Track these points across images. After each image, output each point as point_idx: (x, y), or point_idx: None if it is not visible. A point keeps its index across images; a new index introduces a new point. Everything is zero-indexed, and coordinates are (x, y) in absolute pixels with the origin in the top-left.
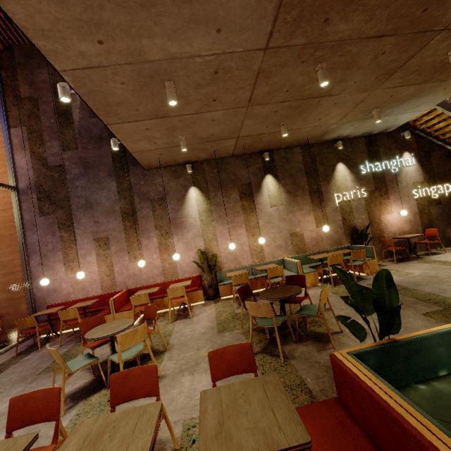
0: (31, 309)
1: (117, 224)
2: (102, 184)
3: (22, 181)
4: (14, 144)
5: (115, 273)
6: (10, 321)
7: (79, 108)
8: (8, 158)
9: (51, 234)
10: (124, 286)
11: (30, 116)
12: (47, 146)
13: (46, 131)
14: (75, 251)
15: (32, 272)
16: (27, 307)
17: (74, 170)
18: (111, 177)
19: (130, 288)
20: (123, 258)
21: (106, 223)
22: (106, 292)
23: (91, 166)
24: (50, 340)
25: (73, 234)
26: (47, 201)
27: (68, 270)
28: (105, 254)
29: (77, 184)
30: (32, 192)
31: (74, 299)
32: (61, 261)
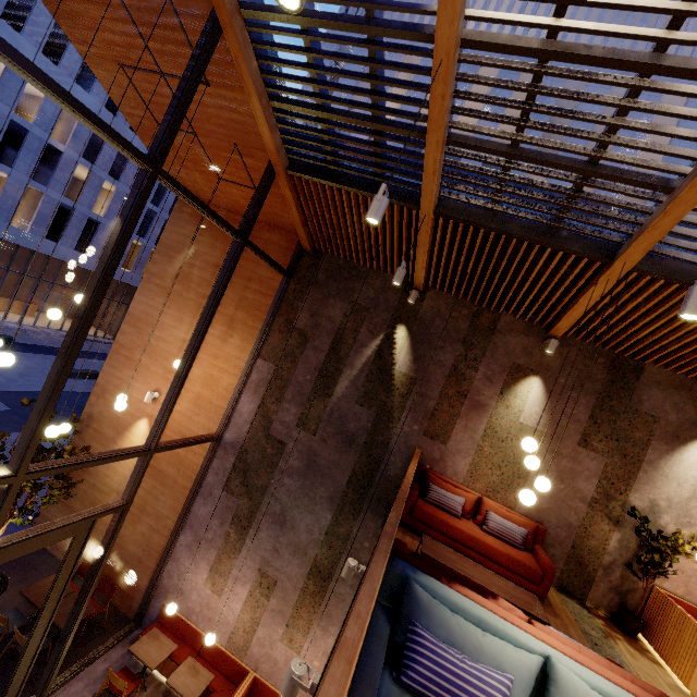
0: (149, 592)
1: (298, 574)
2: (314, 504)
3: (231, 431)
4: (250, 380)
5: (256, 636)
6: (125, 585)
7: (350, 381)
8: (234, 394)
9: (220, 520)
10: (254, 664)
11: (288, 355)
12: (282, 407)
13: (293, 386)
14: (230, 564)
15: (176, 549)
16: (147, 584)
17: (293, 459)
18: (331, 504)
19: (258, 673)
20: (277, 626)
21: (285, 561)
22: (230, 649)
23: (316, 470)
24: (133, 691)
25: (242, 541)
26: (240, 477)
27: (209, 582)
28: (260, 599)
29: (286, 481)
30: (233, 453)
31: (194, 622)
32: (209, 563)
